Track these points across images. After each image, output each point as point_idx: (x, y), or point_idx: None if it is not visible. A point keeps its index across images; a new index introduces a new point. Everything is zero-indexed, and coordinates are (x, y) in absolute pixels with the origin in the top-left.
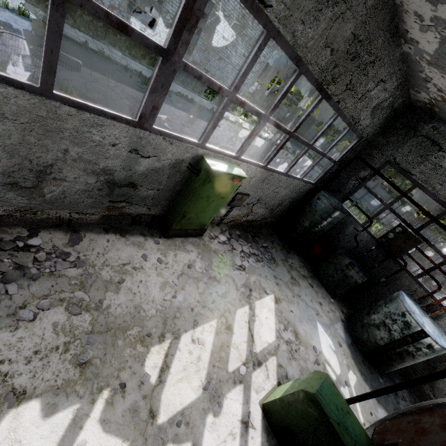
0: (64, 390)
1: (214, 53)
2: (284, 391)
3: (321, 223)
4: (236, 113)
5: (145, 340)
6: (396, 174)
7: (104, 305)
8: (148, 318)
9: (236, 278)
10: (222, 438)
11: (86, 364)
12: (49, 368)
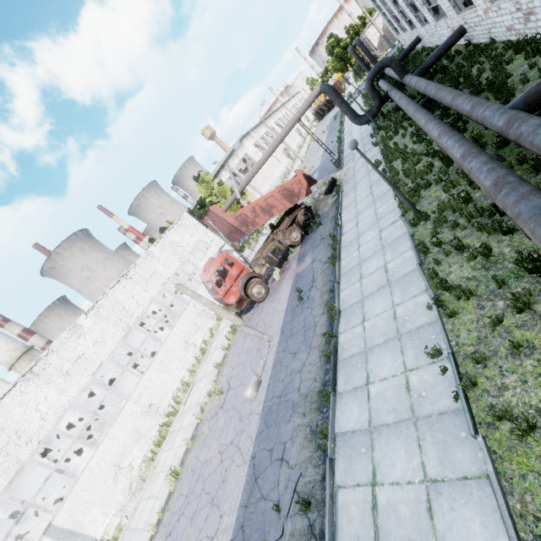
0: None
1: None
2: None
3: None
4: None
5: None
6: None
7: None
8: None
9: None
10: None
11: None
12: None
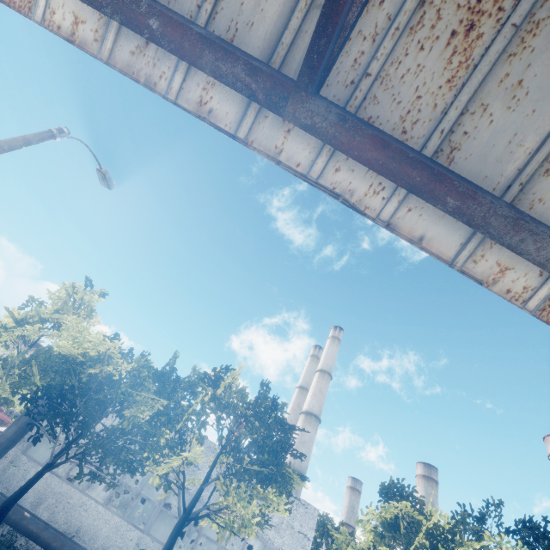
0: None
1: None
2: None
3: None
4: None
5: None
6: None
7: None
8: None
9: None
10: None
11: None
12: None
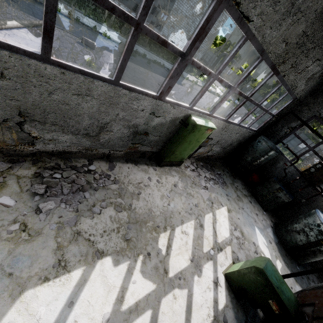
0: (121, 253)
1: (178, 28)
2: (240, 266)
3: (260, 159)
4: (193, 74)
5: (156, 229)
6: (313, 120)
7: (132, 207)
8: (156, 217)
9: (203, 194)
10: (203, 289)
11: (129, 240)
12: (112, 241)
